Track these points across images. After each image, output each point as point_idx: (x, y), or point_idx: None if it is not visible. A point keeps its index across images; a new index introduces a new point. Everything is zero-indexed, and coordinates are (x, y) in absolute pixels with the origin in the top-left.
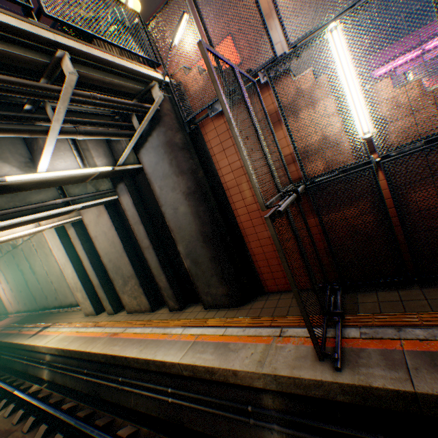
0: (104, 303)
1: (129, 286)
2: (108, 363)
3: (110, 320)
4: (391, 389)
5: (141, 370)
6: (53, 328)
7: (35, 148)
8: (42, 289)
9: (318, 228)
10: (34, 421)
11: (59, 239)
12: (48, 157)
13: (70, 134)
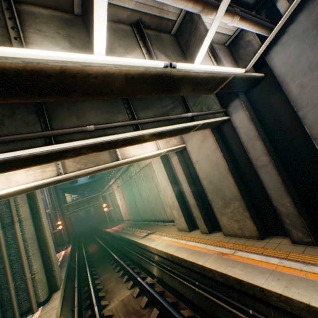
0: (197, 222)
1: (229, 208)
2: (224, 284)
3: (206, 238)
4: None
5: (287, 314)
6: (155, 235)
7: (190, 44)
8: (144, 207)
9: None
10: (158, 314)
11: (162, 166)
12: (207, 43)
13: (228, 13)
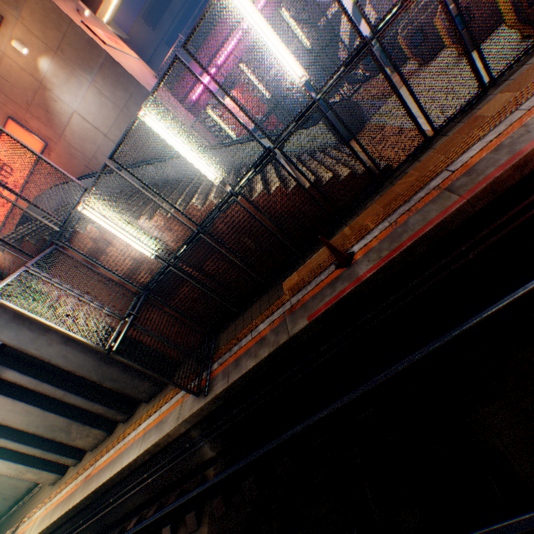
0: (63, 461)
1: (74, 432)
2: (96, 499)
3: (79, 469)
4: (223, 390)
5: (122, 481)
6: (24, 524)
7: None
8: None
9: (177, 308)
10: None
11: None
12: None
13: None
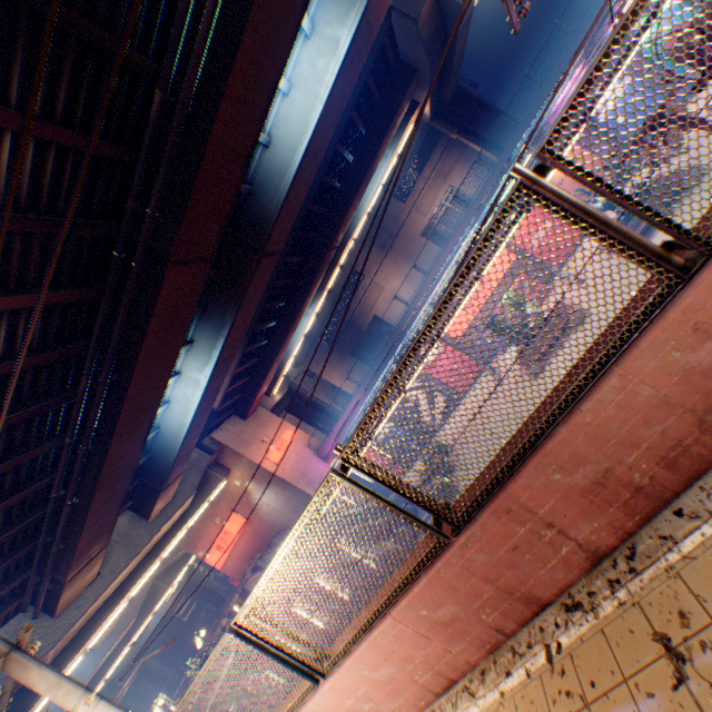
0: None
1: None
2: None
3: None
4: None
5: None
6: None
7: None
8: None
9: None
10: None
11: None
12: None
13: None
